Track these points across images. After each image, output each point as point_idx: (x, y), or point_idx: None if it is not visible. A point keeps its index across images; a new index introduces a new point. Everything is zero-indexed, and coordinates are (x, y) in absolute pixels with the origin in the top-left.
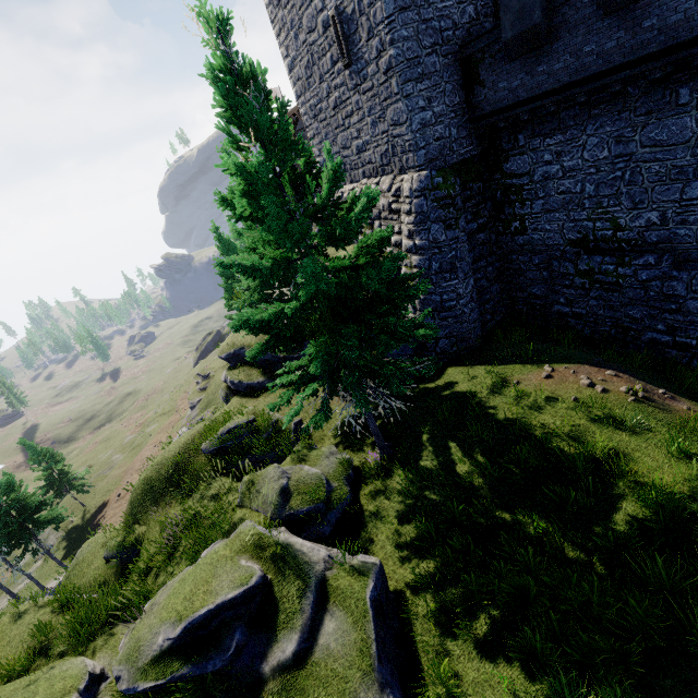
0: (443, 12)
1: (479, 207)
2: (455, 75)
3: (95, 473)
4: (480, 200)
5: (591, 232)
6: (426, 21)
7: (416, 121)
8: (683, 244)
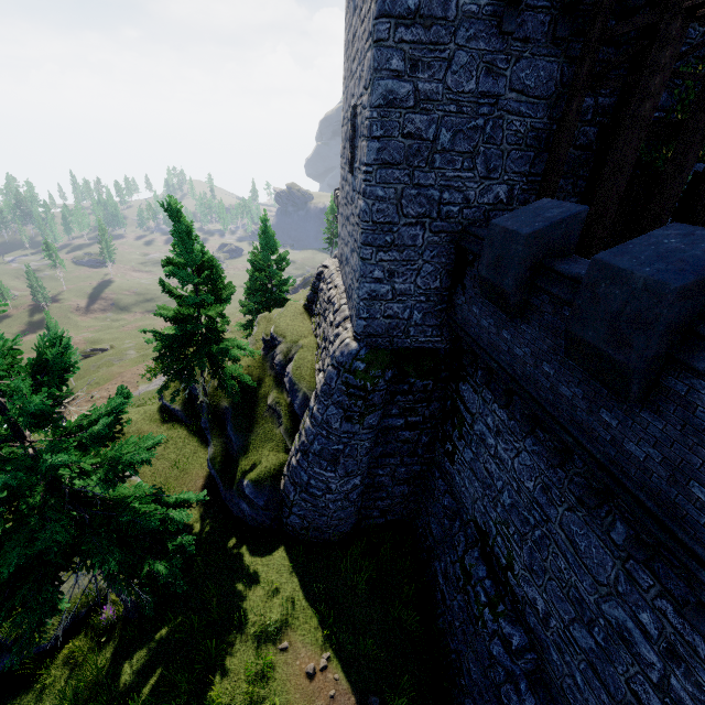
0: (453, 182)
1: (417, 404)
2: (444, 257)
3: (109, 357)
4: (423, 397)
5: (492, 538)
6: (421, 186)
7: (364, 289)
8: (550, 667)
